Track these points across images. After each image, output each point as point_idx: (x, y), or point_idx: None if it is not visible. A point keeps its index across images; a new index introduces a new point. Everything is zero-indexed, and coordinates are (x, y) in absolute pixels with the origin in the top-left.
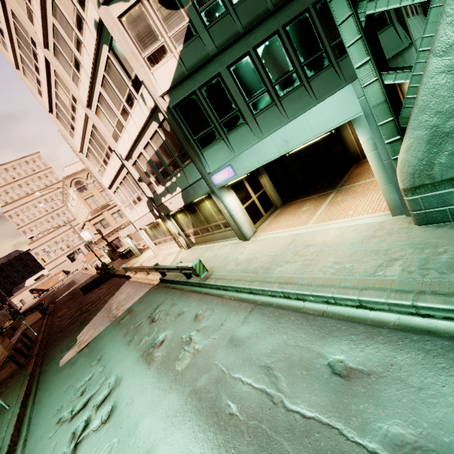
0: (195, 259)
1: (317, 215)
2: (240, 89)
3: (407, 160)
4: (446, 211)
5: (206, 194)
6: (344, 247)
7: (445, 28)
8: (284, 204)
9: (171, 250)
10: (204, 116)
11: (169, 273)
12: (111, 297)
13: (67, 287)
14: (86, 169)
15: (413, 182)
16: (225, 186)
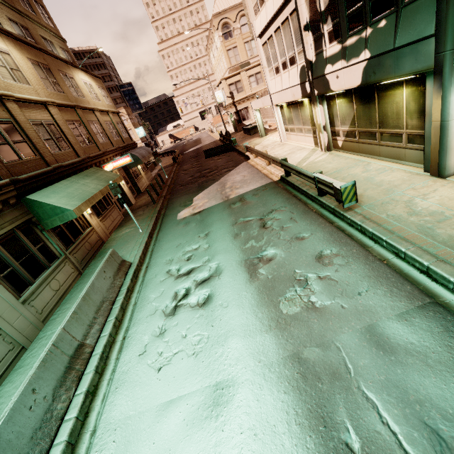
0: (334, 171)
1: None
2: None
3: None
4: None
5: (417, 72)
6: None
7: None
8: None
9: (302, 143)
10: None
11: (295, 175)
12: (227, 172)
13: (194, 143)
14: (237, 6)
15: None
16: None
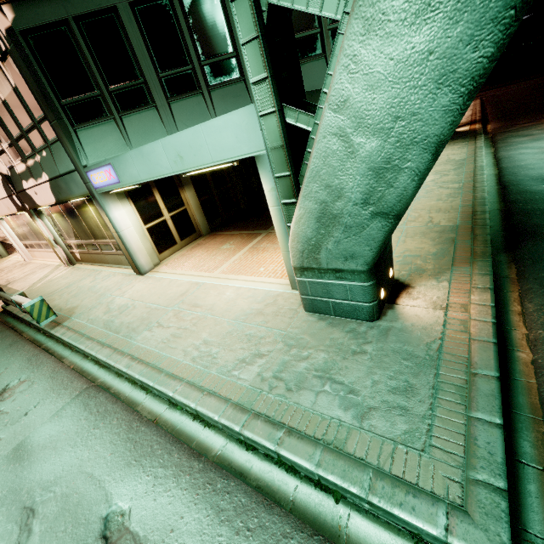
0: (66, 287)
1: (231, 261)
2: (150, 49)
3: (297, 234)
4: (329, 303)
5: (84, 195)
6: (227, 320)
7: (341, 72)
8: (211, 233)
9: (49, 260)
10: (83, 71)
11: None
12: None
13: None
14: None
15: (302, 262)
16: (110, 193)
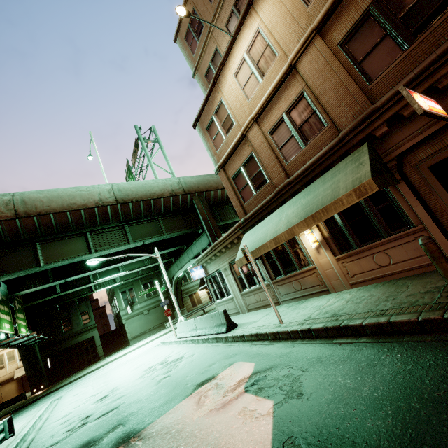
0: None
1: None
2: None
3: None
4: None
5: None
6: None
7: None
8: None
9: None
10: None
11: None
12: None
13: None
14: None
15: None
16: None
